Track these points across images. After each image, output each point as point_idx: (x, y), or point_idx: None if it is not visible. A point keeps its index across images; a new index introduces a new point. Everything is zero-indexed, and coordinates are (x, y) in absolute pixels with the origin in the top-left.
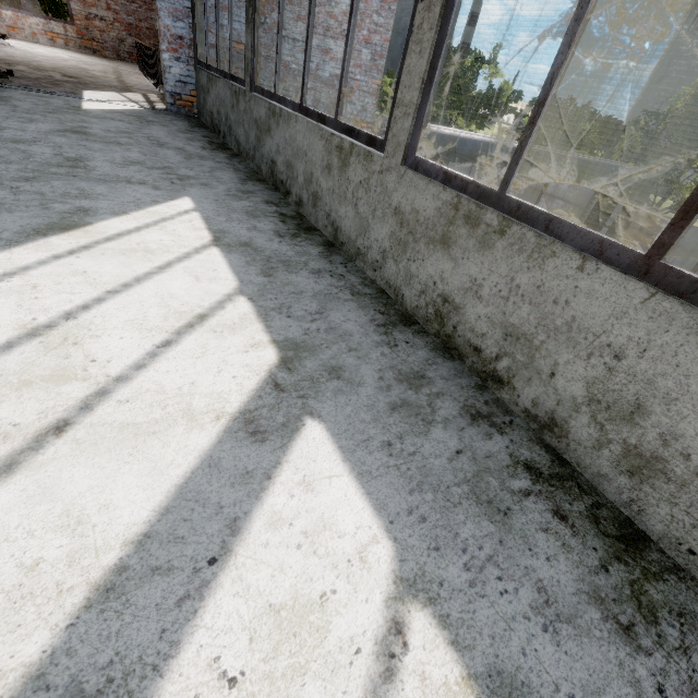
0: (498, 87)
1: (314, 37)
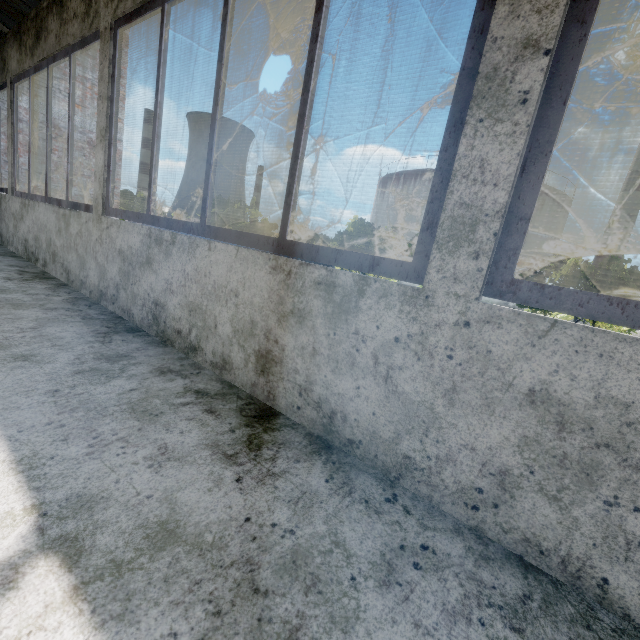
0: (261, 222)
1: (58, 173)
